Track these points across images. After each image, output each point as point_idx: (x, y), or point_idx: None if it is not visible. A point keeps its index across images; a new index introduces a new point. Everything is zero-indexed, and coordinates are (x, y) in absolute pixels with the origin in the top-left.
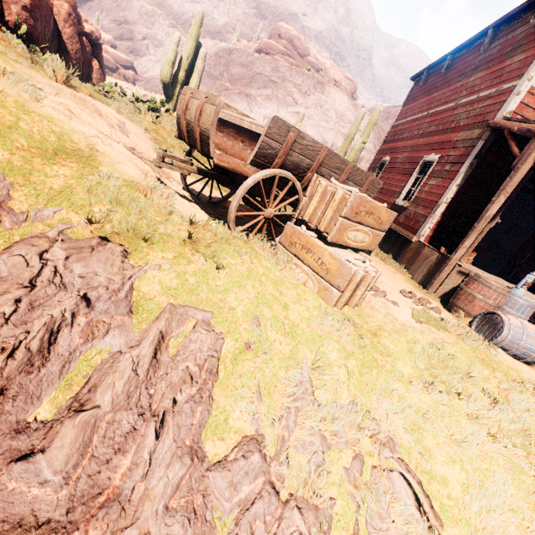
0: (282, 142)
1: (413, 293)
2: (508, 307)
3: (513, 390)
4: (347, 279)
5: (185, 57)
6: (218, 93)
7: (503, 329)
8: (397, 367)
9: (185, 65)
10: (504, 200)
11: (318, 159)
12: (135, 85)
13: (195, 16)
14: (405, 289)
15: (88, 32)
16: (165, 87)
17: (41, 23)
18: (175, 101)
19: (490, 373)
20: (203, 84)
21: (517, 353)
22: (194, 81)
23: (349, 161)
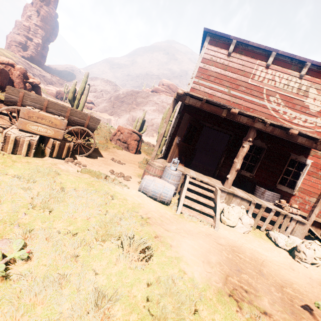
0: (18, 96)
1: (120, 172)
2: (164, 176)
3: (87, 192)
4: (2, 136)
5: (80, 89)
6: (130, 110)
7: (141, 181)
8: (8, 170)
9: (80, 92)
10: (166, 125)
11: (44, 104)
12: (92, 110)
13: (84, 74)
14: (122, 172)
15: (31, 81)
16: (70, 101)
17: (2, 78)
18: (76, 107)
19: (85, 187)
20: (123, 107)
21: (150, 195)
22: (83, 98)
23: (67, 107)
